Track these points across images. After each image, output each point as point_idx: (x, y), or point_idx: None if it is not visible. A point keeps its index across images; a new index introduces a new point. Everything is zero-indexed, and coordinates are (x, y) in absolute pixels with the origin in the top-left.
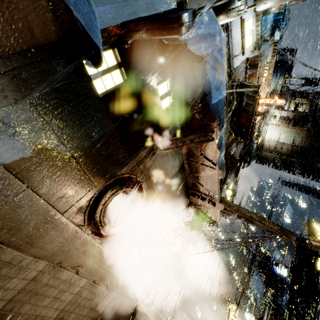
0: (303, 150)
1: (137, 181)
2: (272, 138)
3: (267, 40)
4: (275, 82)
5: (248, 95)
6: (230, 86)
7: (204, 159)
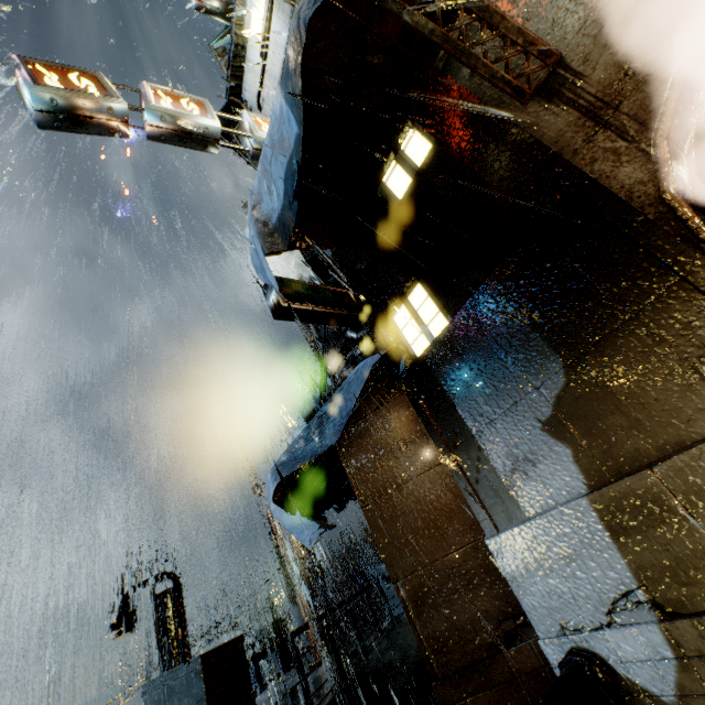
0: None
1: None
2: None
3: None
4: None
5: None
6: None
7: None
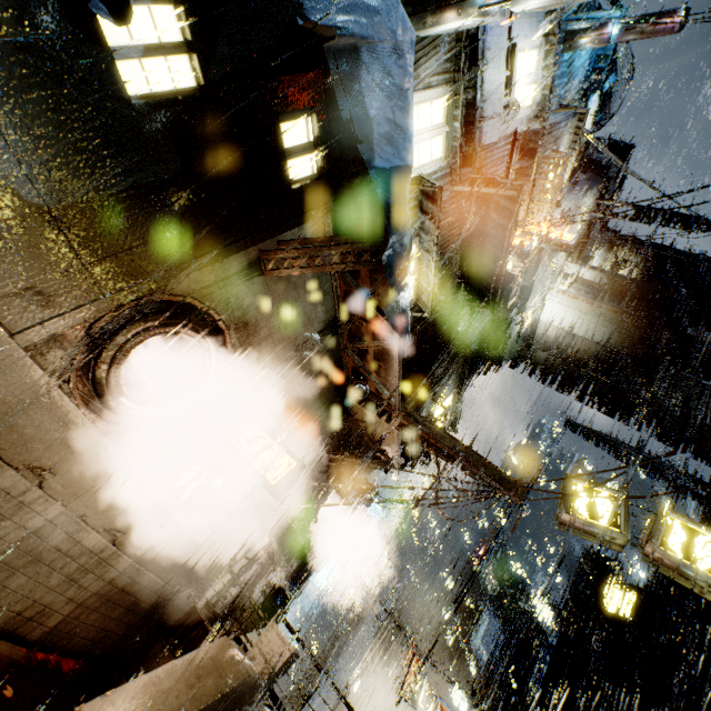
0: (610, 354)
1: (216, 325)
2: (553, 321)
3: (568, 106)
4: (573, 200)
5: (499, 206)
6: (467, 180)
7: (373, 311)
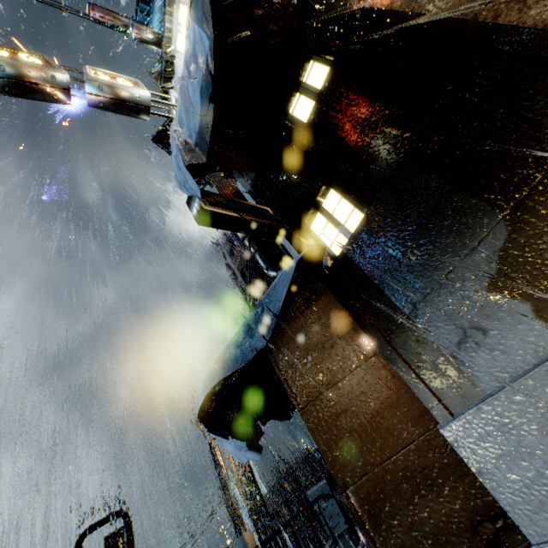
0: None
1: None
2: None
3: None
4: None
5: None
6: None
7: None
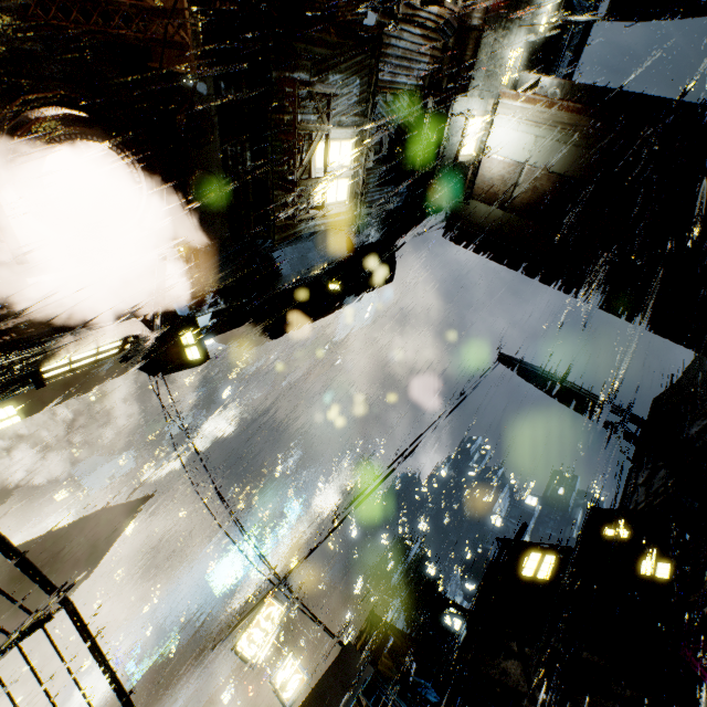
0: (564, 186)
1: None
2: (501, 150)
3: None
4: None
5: None
6: None
7: None
